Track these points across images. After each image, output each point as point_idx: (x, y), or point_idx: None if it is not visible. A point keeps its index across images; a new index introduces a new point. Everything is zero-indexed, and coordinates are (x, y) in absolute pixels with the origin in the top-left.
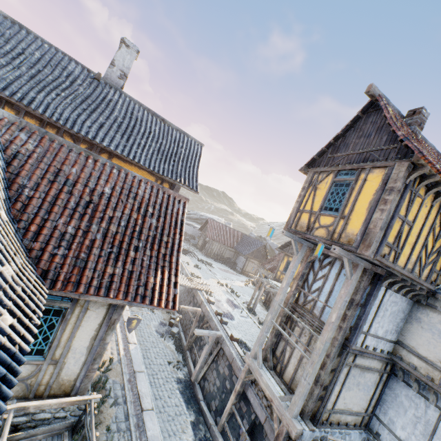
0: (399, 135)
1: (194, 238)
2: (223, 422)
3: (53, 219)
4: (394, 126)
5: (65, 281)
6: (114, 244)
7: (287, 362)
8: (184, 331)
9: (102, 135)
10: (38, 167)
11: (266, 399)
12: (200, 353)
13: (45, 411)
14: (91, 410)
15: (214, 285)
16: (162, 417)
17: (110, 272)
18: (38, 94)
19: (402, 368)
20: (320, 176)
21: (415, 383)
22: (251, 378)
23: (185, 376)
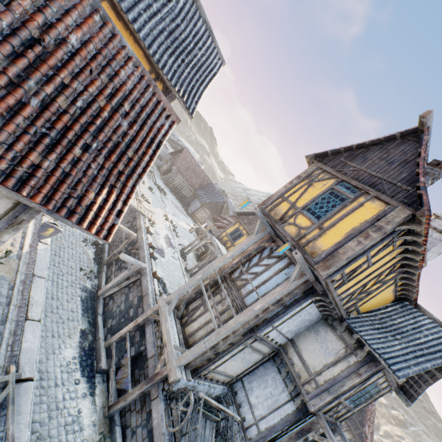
0: (421, 181)
1: (161, 159)
2: (112, 341)
3: None
4: (422, 169)
5: None
6: (56, 126)
7: (195, 318)
8: (110, 245)
9: None
10: None
11: (161, 340)
12: (117, 273)
13: None
14: None
15: (160, 216)
16: (52, 318)
17: (35, 161)
18: None
19: (282, 359)
20: (322, 174)
21: (286, 373)
22: (156, 318)
23: (92, 287)
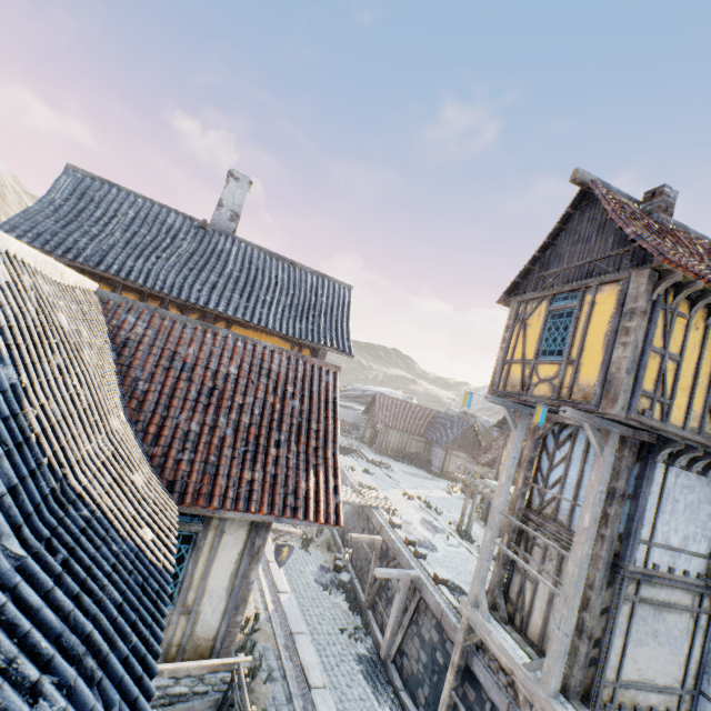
0: (628, 233)
1: (357, 427)
2: None
3: (173, 415)
4: (619, 222)
5: (195, 493)
6: (249, 440)
7: (530, 607)
8: (359, 577)
9: (216, 298)
10: (151, 353)
11: (504, 673)
12: (388, 610)
13: (179, 683)
14: (241, 677)
15: (398, 499)
16: None
17: (248, 478)
18: (137, 261)
19: None
20: (529, 306)
21: None
22: (474, 640)
23: (369, 652)
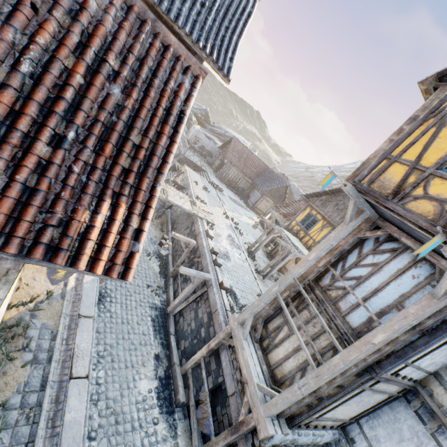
0: None
1: (212, 155)
2: (187, 368)
3: None
4: None
5: None
6: None
7: (279, 343)
8: (173, 255)
9: None
10: None
11: (240, 373)
12: (183, 285)
13: None
14: None
15: (219, 216)
16: (124, 345)
17: None
18: None
19: (424, 402)
20: None
21: (435, 426)
22: (230, 344)
23: (161, 303)
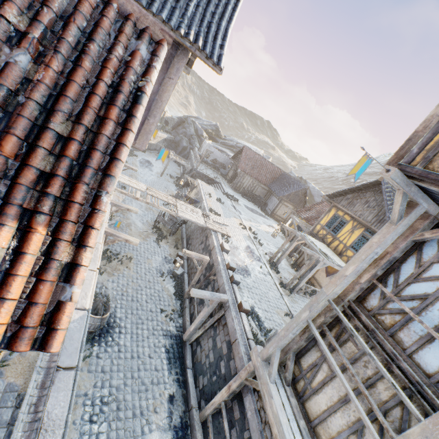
0: None
1: (225, 167)
2: (207, 414)
3: None
4: None
5: None
6: None
7: (318, 387)
8: (189, 274)
9: None
10: None
11: (270, 430)
12: (199, 308)
13: None
14: None
15: (235, 227)
16: (133, 386)
17: None
18: None
19: None
20: None
21: None
22: (254, 387)
23: (177, 330)
